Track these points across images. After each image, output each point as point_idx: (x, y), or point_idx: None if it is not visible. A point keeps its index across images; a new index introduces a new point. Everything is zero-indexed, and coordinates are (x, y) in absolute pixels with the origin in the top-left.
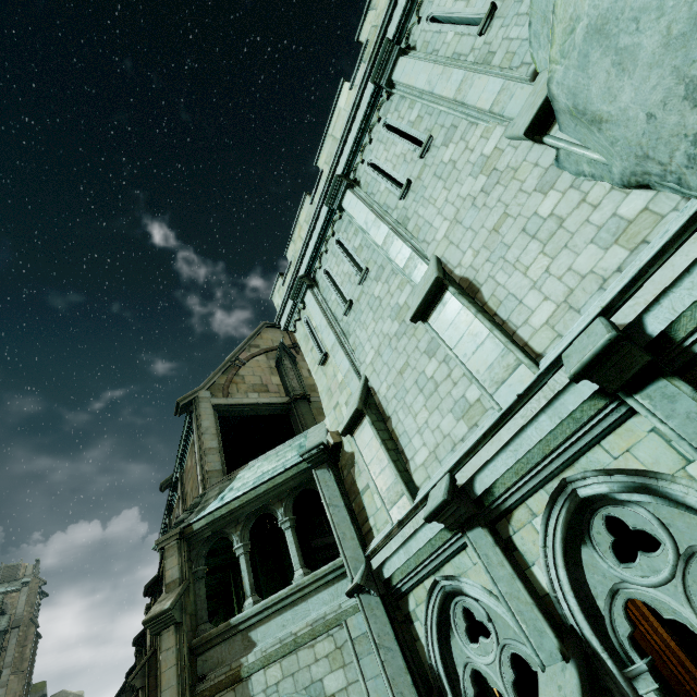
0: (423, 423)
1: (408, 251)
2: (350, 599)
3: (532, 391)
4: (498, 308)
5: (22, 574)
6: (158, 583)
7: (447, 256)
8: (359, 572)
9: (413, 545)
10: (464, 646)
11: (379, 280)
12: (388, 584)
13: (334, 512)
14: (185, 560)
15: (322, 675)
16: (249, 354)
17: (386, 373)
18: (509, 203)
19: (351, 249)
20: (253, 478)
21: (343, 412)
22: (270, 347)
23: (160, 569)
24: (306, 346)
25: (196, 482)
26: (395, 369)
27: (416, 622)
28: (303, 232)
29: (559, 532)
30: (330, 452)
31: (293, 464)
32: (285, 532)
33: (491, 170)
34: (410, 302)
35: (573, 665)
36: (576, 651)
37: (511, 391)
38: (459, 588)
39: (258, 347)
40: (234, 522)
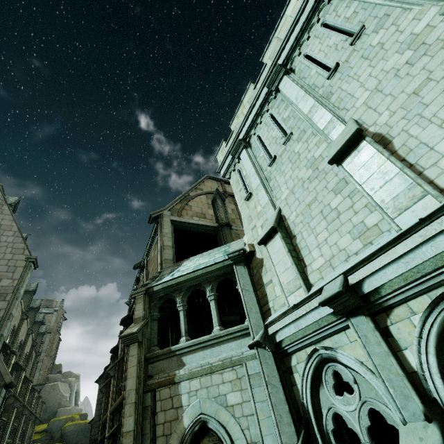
0: (322, 240)
1: (330, 116)
2: (249, 350)
3: (435, 216)
4: (407, 155)
5: (54, 305)
6: (129, 319)
7: (363, 118)
8: (259, 334)
9: (302, 322)
10: (330, 396)
11: (300, 140)
12: (278, 345)
13: (246, 294)
14: (147, 307)
15: (226, 392)
16: (196, 193)
17: (296, 205)
18: (433, 69)
19: (280, 120)
20: (193, 266)
21: (258, 231)
22: (209, 191)
23: (131, 311)
24: (236, 188)
25: (156, 266)
26: (305, 203)
27: (295, 373)
28: (245, 110)
29: (435, 328)
30: (246, 256)
31: (220, 261)
32: (210, 302)
33: (419, 44)
34: (324, 154)
35: (435, 426)
36: (439, 417)
37: (413, 216)
38: (334, 357)
39: (202, 190)
40: (179, 290)
